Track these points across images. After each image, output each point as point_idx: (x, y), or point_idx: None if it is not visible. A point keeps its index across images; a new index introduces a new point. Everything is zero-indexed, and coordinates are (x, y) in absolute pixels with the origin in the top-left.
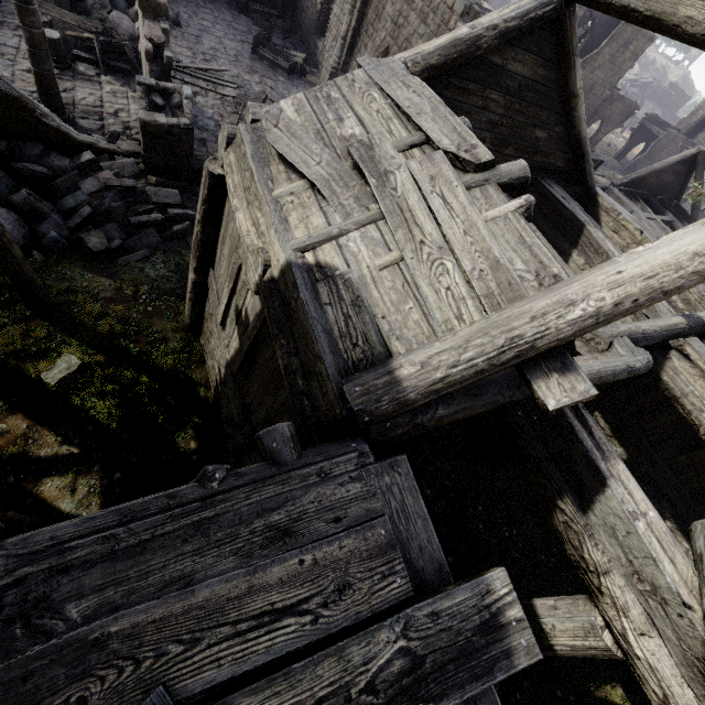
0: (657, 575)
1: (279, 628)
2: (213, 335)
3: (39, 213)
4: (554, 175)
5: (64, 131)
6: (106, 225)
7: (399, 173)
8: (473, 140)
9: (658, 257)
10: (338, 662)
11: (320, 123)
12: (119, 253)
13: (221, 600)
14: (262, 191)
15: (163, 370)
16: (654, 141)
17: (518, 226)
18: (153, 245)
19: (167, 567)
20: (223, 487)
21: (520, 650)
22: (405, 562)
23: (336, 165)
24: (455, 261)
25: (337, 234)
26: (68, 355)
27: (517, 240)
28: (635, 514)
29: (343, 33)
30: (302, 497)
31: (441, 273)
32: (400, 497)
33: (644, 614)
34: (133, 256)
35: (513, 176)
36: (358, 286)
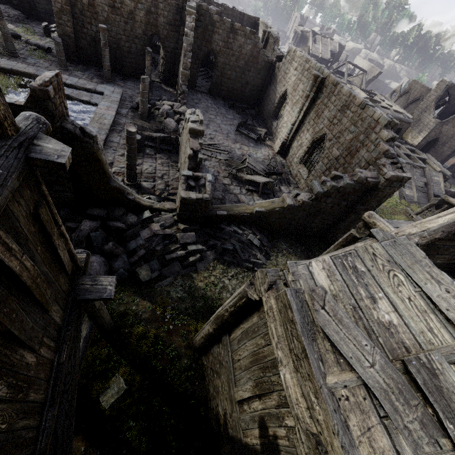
0: None
1: None
2: (220, 379)
3: (115, 254)
4: None
5: (137, 201)
6: (151, 261)
7: None
8: None
9: None
10: None
11: (353, 298)
12: (156, 280)
13: None
14: (319, 380)
15: (177, 391)
16: None
17: None
18: (176, 272)
19: None
20: None
21: None
22: None
23: (391, 373)
24: None
25: None
26: (119, 376)
27: None
28: None
29: (292, 122)
30: None
31: None
32: None
33: None
34: (164, 282)
35: None
36: None
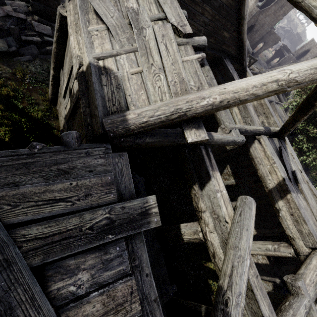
0: (219, 212)
1: (56, 205)
2: (61, 104)
3: None
4: (230, 57)
5: None
6: (7, 37)
7: (148, 29)
8: (185, 21)
9: (240, 84)
10: (79, 218)
11: None
12: (15, 55)
13: (31, 193)
14: (82, 25)
15: (35, 118)
16: (283, 58)
17: (196, 66)
18: (34, 54)
19: (7, 178)
20: (39, 151)
21: (153, 222)
22: (117, 190)
23: (120, 20)
24: (165, 76)
25: (115, 54)
26: None
27: (194, 72)
28: (217, 191)
29: None
30: (76, 160)
31: (157, 80)
32: (121, 167)
33: (213, 225)
34: (23, 58)
35: (200, 43)
36: (120, 79)
